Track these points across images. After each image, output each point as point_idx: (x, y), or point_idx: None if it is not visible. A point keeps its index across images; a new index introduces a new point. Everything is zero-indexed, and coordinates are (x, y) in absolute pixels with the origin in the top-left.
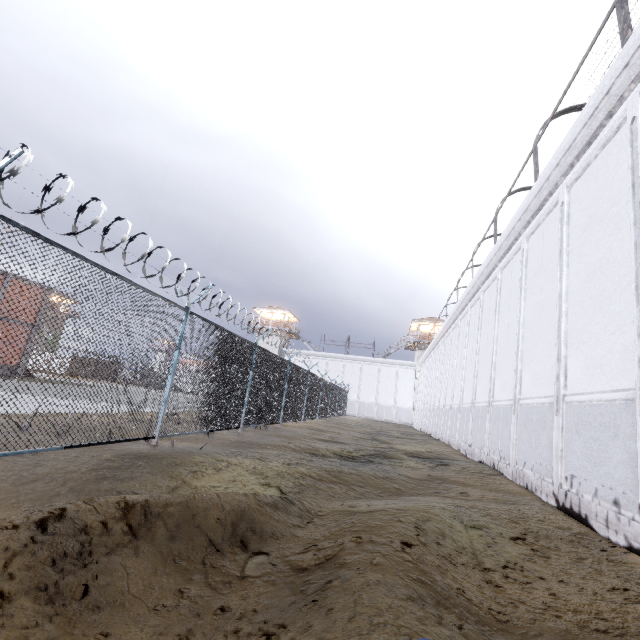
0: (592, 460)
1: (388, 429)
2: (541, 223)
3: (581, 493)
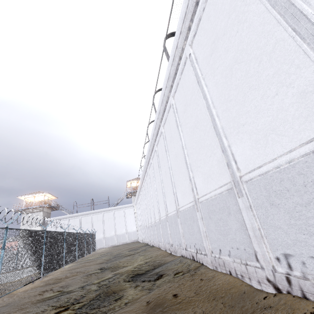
0: (312, 230)
1: (122, 250)
2: (179, 82)
3: (312, 276)
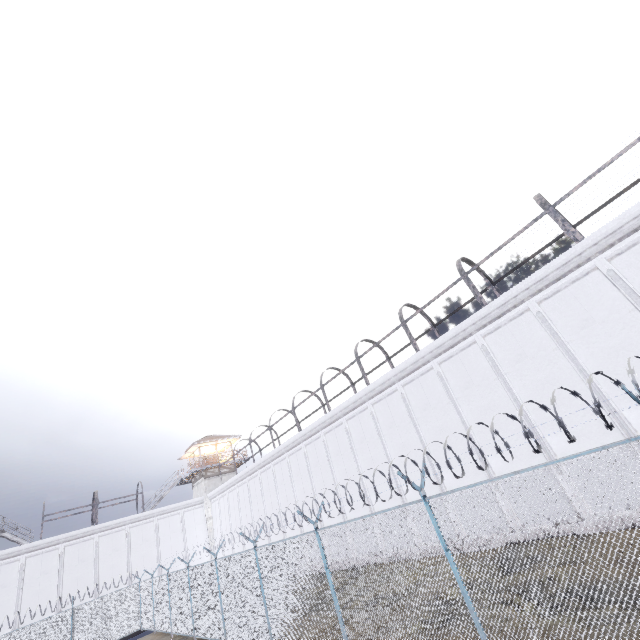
0: None
1: None
2: (502, 326)
3: None
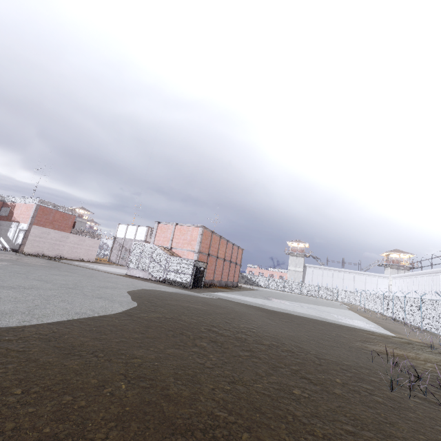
0: None
1: None
2: None
3: None
